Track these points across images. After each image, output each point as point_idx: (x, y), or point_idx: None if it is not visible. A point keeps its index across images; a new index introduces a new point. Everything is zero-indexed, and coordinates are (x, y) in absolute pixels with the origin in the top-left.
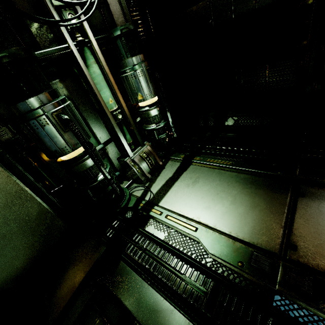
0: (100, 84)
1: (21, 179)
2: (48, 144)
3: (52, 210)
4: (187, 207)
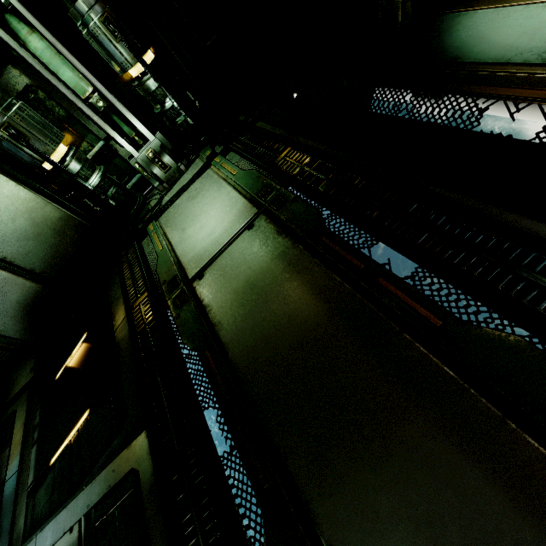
0: (51, 63)
1: (29, 187)
2: (18, 158)
3: (74, 215)
4: (172, 226)
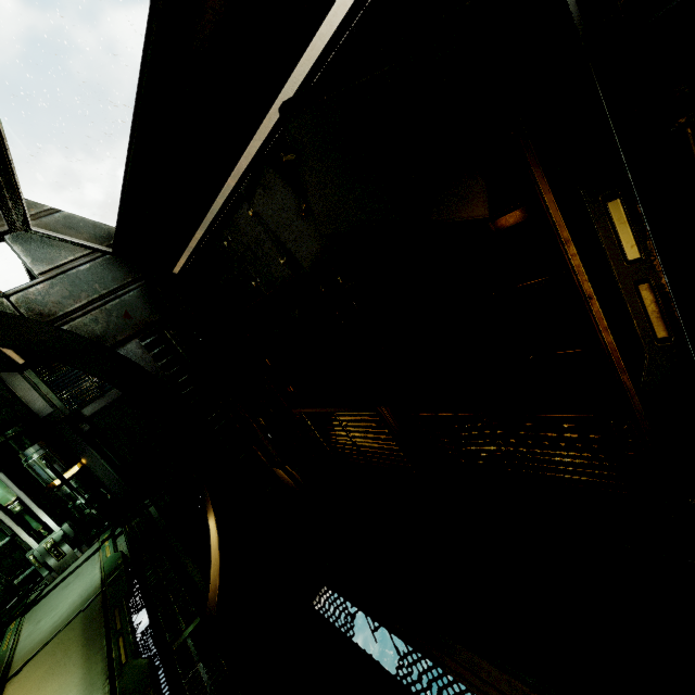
0: None
1: None
2: None
3: None
4: (33, 619)
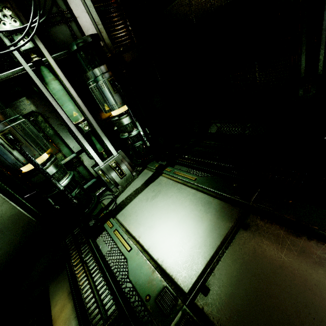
0: (61, 99)
1: None
2: (1, 160)
3: (26, 213)
4: (135, 223)
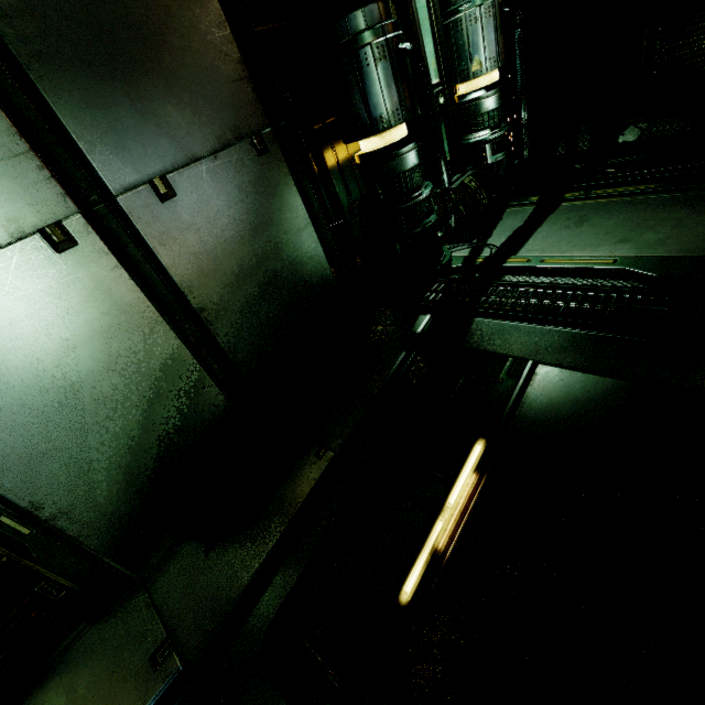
0: (423, 25)
1: (300, 185)
2: (374, 101)
3: (328, 260)
4: (579, 248)
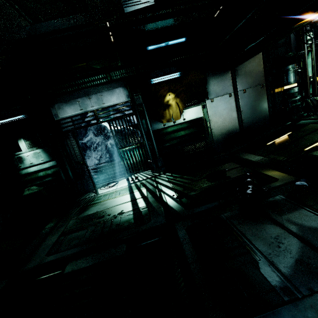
0: (309, 65)
1: (267, 94)
2: (289, 79)
3: (268, 110)
4: None
